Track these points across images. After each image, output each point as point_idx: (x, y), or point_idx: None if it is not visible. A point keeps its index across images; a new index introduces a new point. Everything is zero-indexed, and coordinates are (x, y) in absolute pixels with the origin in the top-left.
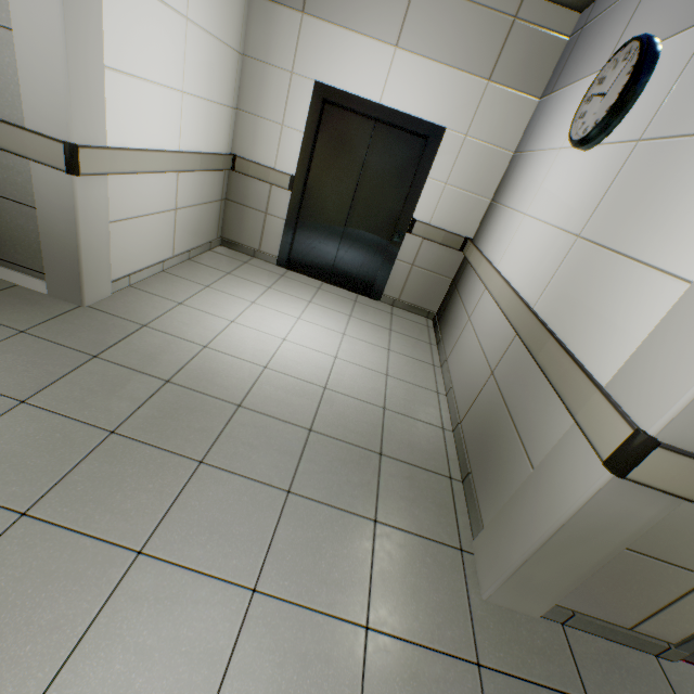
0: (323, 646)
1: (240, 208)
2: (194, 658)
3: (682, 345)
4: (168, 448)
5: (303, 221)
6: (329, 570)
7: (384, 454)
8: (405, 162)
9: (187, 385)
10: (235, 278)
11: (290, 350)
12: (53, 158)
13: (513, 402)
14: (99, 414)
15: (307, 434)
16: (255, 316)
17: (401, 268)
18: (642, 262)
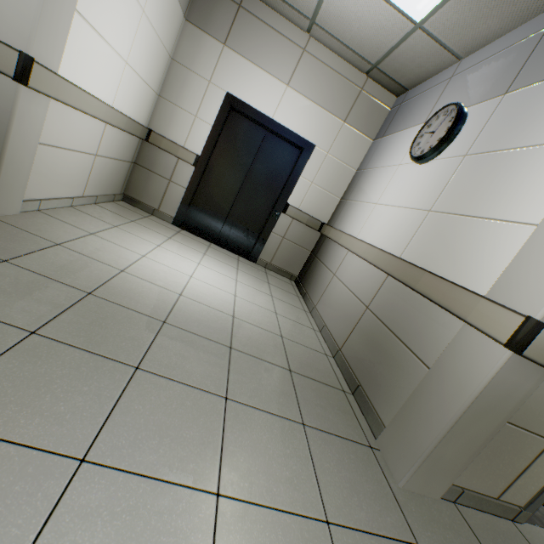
0: None
1: (147, 172)
2: None
3: None
4: (100, 353)
5: (200, 192)
6: (280, 470)
7: (293, 371)
8: (284, 163)
9: (110, 299)
10: (139, 225)
11: (198, 285)
12: (2, 63)
13: (395, 324)
14: (14, 314)
15: (229, 350)
16: (162, 255)
17: (275, 239)
18: (491, 219)
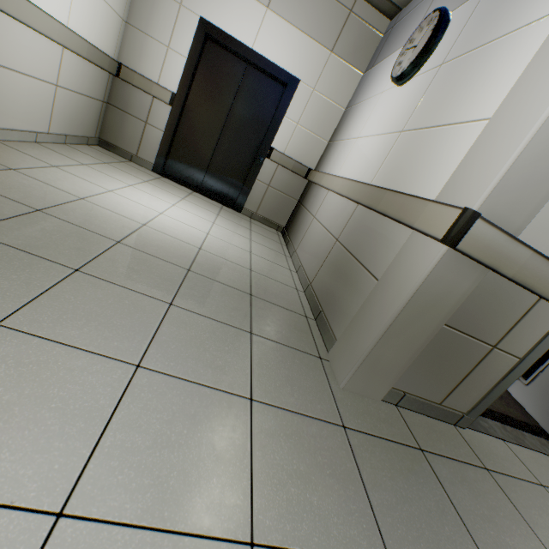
0: (212, 410)
1: (121, 114)
2: (67, 414)
3: (491, 150)
4: (38, 254)
5: (179, 136)
6: (213, 359)
7: (254, 295)
8: (268, 101)
9: (61, 217)
10: (113, 167)
11: (167, 220)
12: None
13: (357, 249)
14: None
15: (186, 272)
16: (133, 193)
17: (260, 187)
18: (453, 124)
